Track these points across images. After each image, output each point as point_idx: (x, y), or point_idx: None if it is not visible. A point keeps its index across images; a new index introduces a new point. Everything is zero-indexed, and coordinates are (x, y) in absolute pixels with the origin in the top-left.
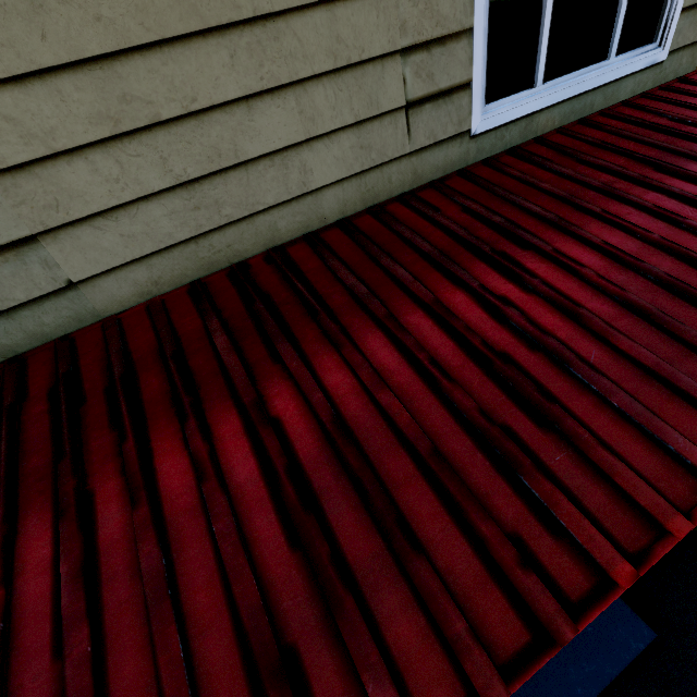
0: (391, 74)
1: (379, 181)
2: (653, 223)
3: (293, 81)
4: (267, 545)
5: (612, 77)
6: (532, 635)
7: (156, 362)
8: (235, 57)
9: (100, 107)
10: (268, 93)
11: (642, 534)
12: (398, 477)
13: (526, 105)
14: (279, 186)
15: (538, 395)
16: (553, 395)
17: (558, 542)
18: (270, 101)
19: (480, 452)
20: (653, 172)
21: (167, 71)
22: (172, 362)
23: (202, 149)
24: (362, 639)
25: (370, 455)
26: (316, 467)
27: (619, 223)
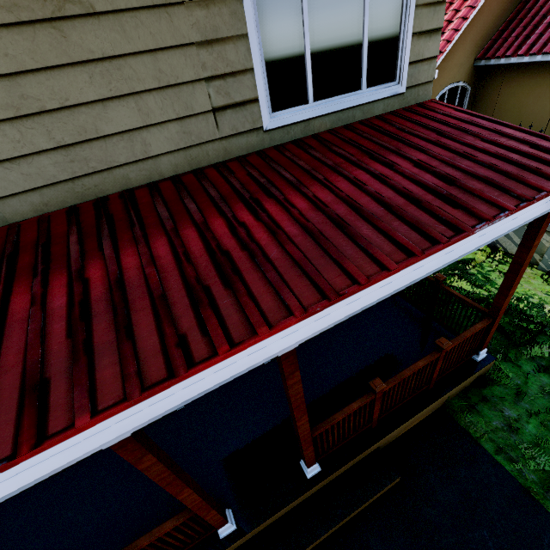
0: (200, 92)
1: (200, 154)
2: (349, 187)
3: (133, 92)
4: (55, 336)
5: (365, 101)
6: (168, 375)
7: (32, 248)
8: (93, 78)
9: (8, 100)
10: (116, 98)
11: (246, 335)
12: (138, 308)
13: (302, 114)
14: (128, 152)
15: (230, 271)
16: (241, 272)
17: (203, 338)
18: (118, 103)
19: (187, 297)
20: (368, 159)
21: (49, 83)
22: (41, 248)
23: (74, 127)
24: (82, 374)
25: (129, 297)
26: (98, 302)
27: (328, 186)
